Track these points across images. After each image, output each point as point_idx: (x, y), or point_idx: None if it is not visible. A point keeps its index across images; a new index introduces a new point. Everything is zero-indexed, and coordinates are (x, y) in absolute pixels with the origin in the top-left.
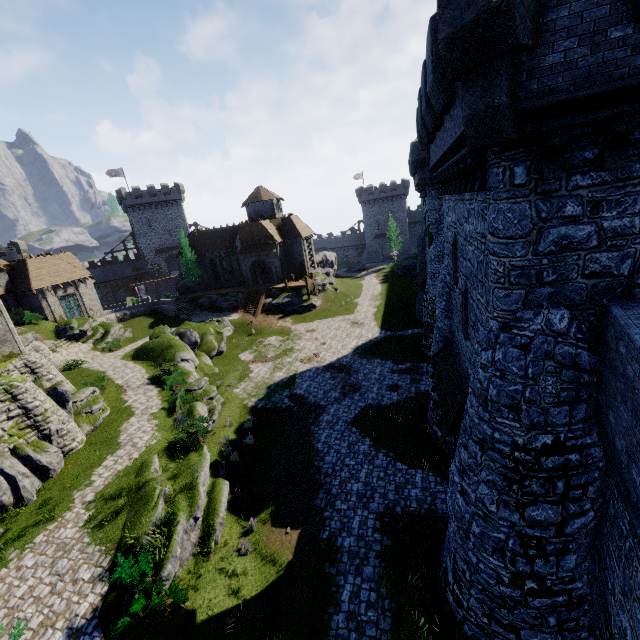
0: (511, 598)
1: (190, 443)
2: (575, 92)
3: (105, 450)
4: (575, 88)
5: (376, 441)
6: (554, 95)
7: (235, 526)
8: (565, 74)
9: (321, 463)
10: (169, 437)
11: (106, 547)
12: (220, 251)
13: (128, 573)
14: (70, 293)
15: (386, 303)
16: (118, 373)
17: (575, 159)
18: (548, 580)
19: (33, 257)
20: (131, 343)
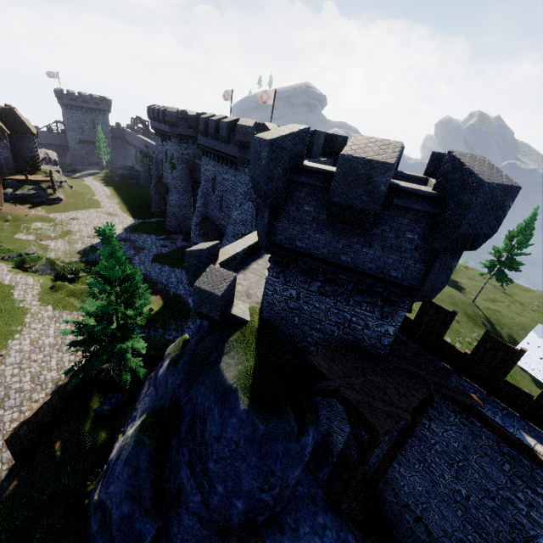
0: None
1: (76, 275)
2: None
3: (1, 289)
4: None
5: (171, 265)
6: None
7: None
8: None
9: (151, 276)
10: (46, 278)
11: None
12: None
13: None
14: None
15: (124, 202)
16: None
17: None
18: None
19: None
20: None
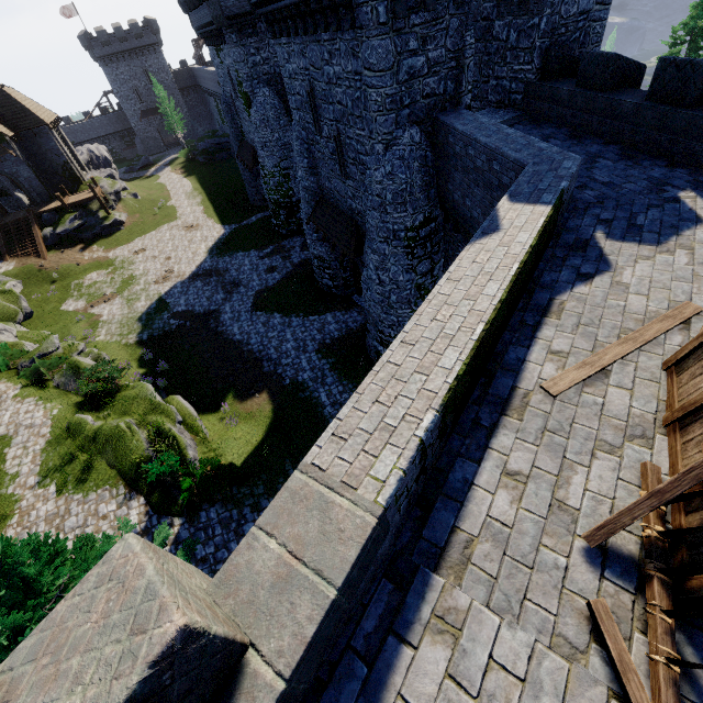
0: None
1: (109, 388)
2: None
3: None
4: None
5: (284, 312)
6: None
7: (211, 418)
8: None
9: (250, 347)
10: (69, 401)
11: (110, 485)
12: None
13: (165, 467)
14: None
15: (209, 197)
16: None
17: (411, 1)
18: None
19: None
20: None
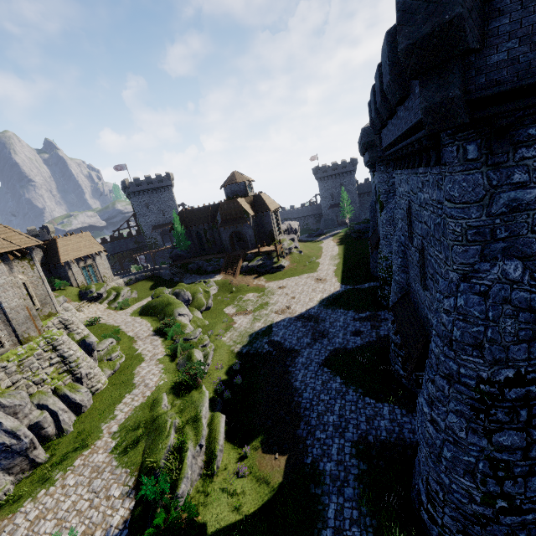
0: (483, 516)
1: (191, 383)
2: (518, 82)
3: (123, 390)
4: (518, 79)
5: (346, 379)
6: (500, 86)
7: (232, 452)
8: (509, 68)
9: (300, 399)
10: (173, 378)
11: (131, 469)
12: (204, 225)
13: (151, 491)
14: (89, 264)
15: (344, 262)
16: (129, 327)
17: (520, 135)
18: (517, 499)
19: (61, 237)
20: (137, 302)
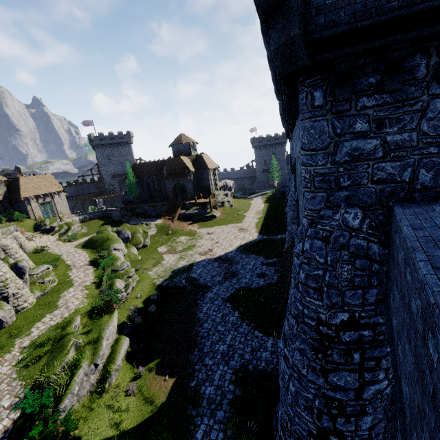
0: None
1: (105, 308)
2: (355, 23)
3: (46, 310)
4: (355, 20)
5: (242, 314)
6: (338, 27)
7: (128, 372)
8: (346, 9)
9: (200, 328)
10: (93, 303)
11: (26, 382)
12: (153, 177)
13: (31, 404)
14: (47, 201)
15: (265, 216)
16: (69, 256)
17: (361, 84)
18: (348, 436)
19: (24, 176)
20: (85, 237)
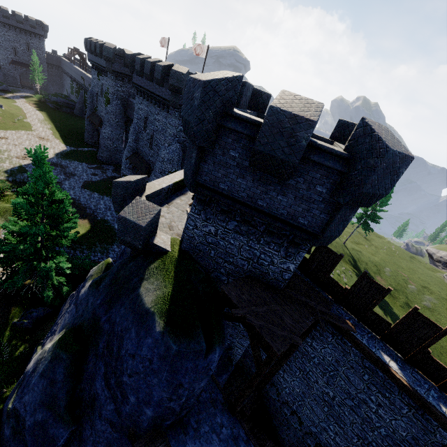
0: None
1: (0, 193)
2: None
3: None
4: None
5: (100, 193)
6: None
7: None
8: None
9: (80, 201)
10: None
11: None
12: None
13: None
14: None
15: (57, 128)
16: None
17: None
18: None
19: None
20: None
